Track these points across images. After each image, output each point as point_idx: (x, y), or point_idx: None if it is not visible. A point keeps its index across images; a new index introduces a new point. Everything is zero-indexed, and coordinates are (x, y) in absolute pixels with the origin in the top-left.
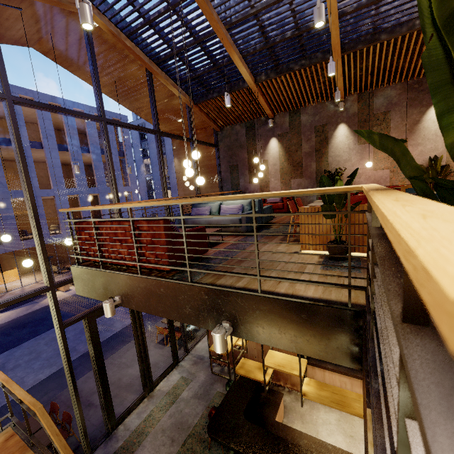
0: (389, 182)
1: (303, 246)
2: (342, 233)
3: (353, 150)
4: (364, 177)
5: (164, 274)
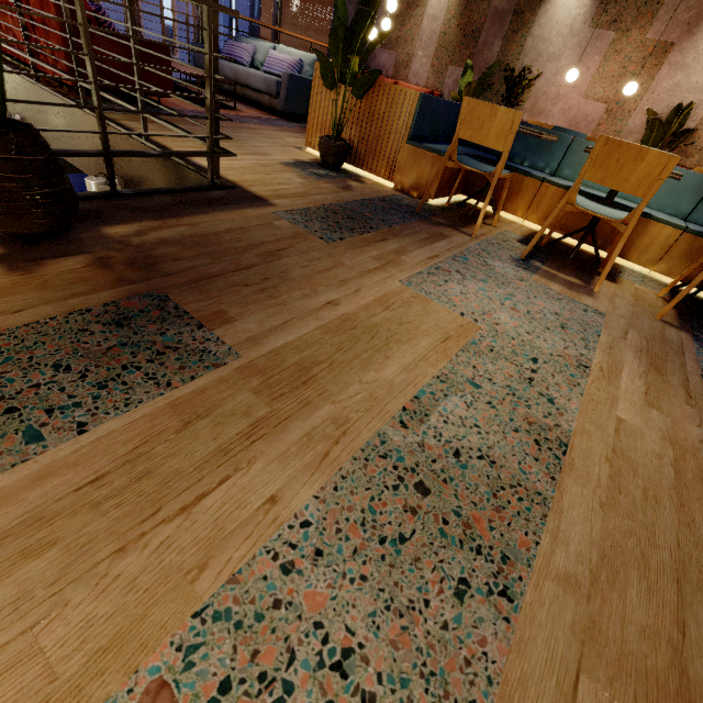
0: (591, 132)
1: (308, 140)
2: (345, 124)
3: (576, 35)
4: (562, 107)
5: (71, 94)
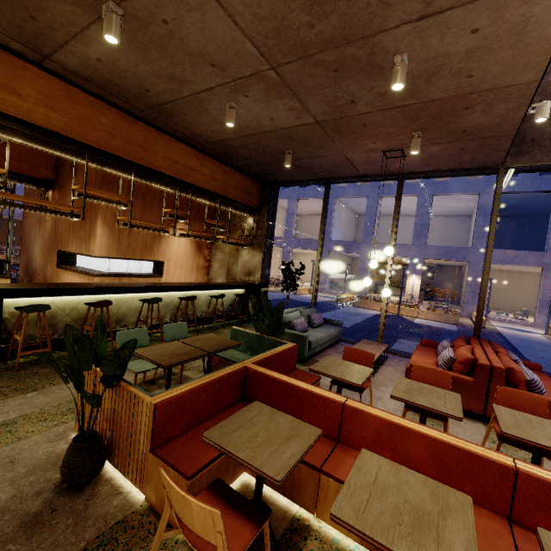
0: None
1: None
2: None
3: None
4: None
5: None
